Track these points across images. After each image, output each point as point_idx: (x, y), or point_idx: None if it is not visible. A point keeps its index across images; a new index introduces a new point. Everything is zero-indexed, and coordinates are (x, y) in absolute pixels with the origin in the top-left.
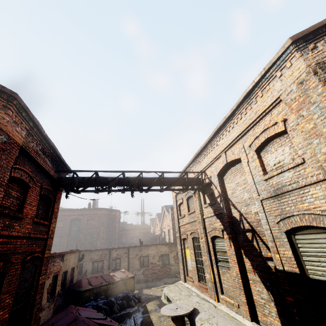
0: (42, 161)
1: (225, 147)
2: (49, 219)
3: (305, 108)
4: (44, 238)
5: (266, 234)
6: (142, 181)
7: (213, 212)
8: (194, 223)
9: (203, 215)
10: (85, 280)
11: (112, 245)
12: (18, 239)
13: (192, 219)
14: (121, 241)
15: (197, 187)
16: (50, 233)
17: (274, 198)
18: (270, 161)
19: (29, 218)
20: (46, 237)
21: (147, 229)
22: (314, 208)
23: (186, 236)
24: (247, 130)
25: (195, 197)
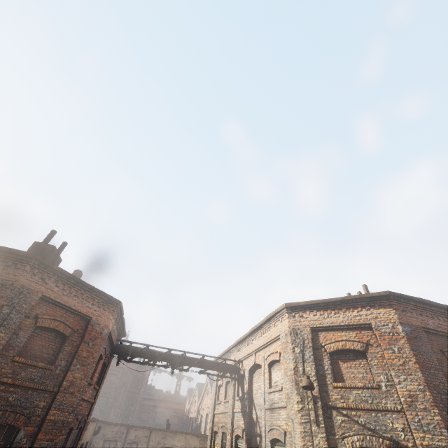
0: (114, 335)
1: (255, 349)
2: (99, 384)
3: (286, 352)
4: (92, 402)
5: (263, 440)
6: (185, 360)
7: (240, 408)
8: (227, 415)
9: (234, 408)
10: None
11: (128, 420)
12: (85, 402)
13: (226, 409)
14: (141, 416)
15: (234, 374)
16: (96, 398)
17: (270, 411)
18: (274, 378)
19: (93, 384)
20: (93, 401)
21: (180, 404)
22: (281, 426)
23: (217, 428)
24: (266, 345)
25: (231, 385)
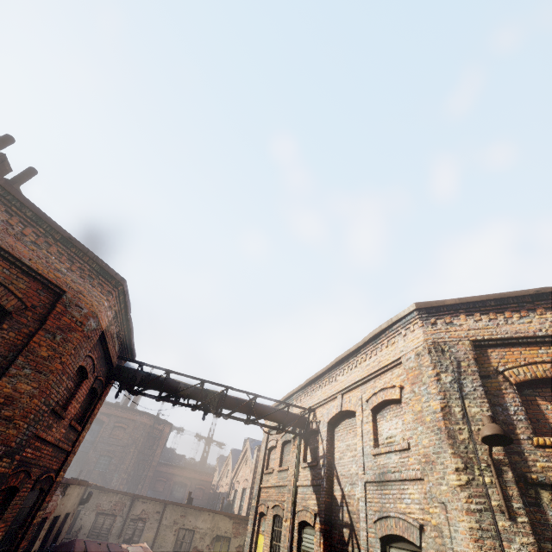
0: (112, 345)
1: (343, 388)
2: (83, 423)
3: (417, 384)
4: (67, 451)
5: (361, 535)
6: (225, 400)
7: (310, 480)
8: (283, 490)
9: (297, 480)
10: (81, 543)
11: (137, 489)
12: (48, 445)
13: (282, 481)
14: (155, 485)
15: (300, 429)
16: (76, 445)
17: (378, 485)
18: (383, 430)
19: (68, 419)
20: (70, 449)
21: (207, 475)
22: (409, 513)
23: (265, 508)
24: (368, 378)
25: (293, 446)
